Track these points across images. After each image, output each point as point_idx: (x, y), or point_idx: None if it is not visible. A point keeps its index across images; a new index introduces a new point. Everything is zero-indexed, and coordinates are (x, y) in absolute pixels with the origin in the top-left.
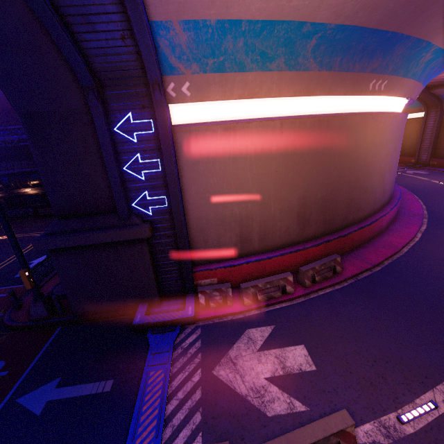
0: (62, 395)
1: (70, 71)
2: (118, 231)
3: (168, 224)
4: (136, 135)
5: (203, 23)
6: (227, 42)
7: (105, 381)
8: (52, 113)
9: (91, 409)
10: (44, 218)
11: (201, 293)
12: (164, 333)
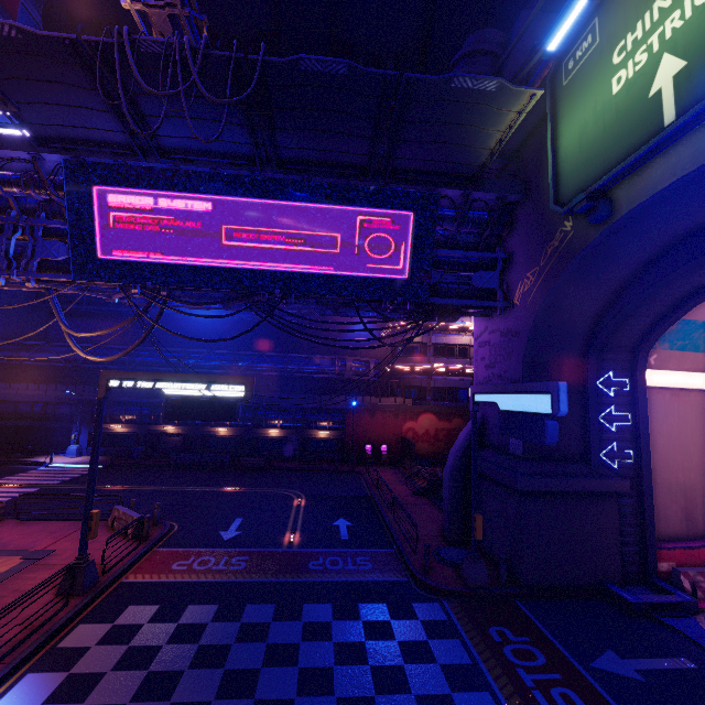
0: (644, 666)
1: (584, 338)
2: (601, 480)
3: (631, 481)
4: (612, 390)
5: (693, 321)
6: (696, 333)
7: (675, 658)
8: (549, 364)
9: (704, 682)
10: (252, 472)
11: (683, 574)
12: (678, 618)
